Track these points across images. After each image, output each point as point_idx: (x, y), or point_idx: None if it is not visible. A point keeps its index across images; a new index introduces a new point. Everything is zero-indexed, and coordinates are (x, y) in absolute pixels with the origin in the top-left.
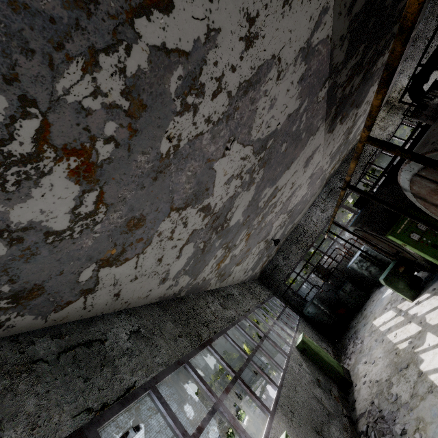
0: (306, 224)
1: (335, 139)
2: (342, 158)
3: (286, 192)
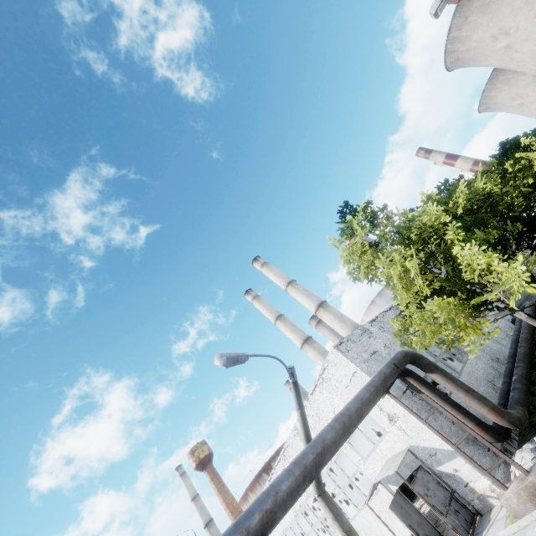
0: None
1: None
2: None
3: None
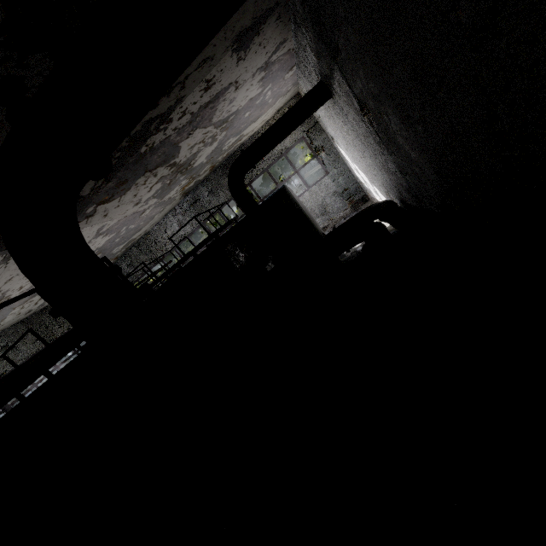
0: (159, 234)
1: (123, 203)
2: (209, 169)
3: (20, 283)
